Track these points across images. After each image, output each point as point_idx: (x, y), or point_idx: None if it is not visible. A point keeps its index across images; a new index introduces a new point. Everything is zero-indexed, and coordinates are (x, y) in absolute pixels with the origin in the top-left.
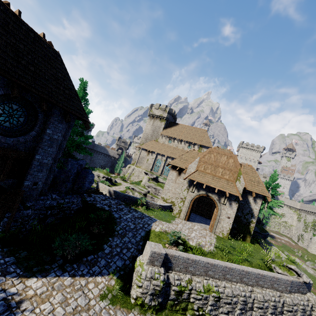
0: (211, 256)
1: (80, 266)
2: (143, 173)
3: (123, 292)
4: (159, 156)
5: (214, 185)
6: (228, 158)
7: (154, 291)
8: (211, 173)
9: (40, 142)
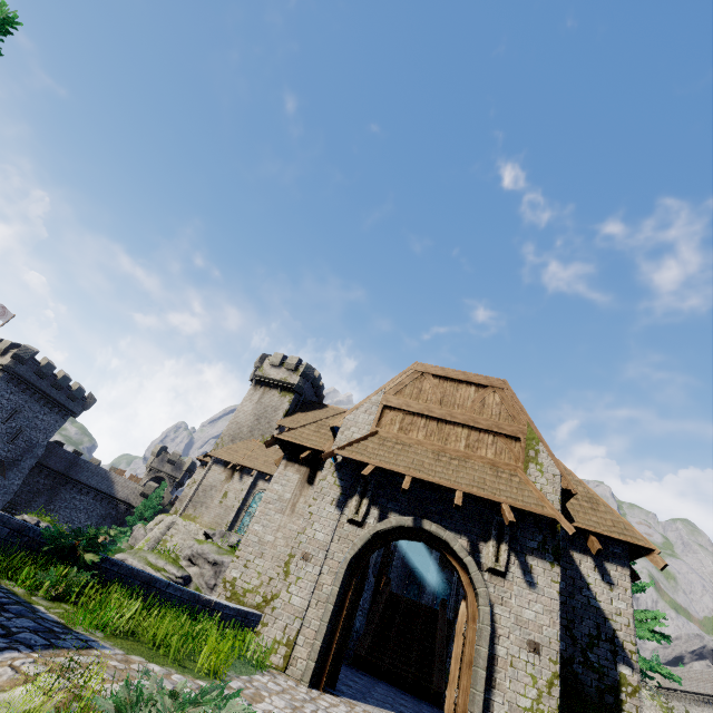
0: None
1: None
2: (202, 537)
3: None
4: (264, 482)
5: (445, 479)
6: (482, 390)
7: None
8: (427, 441)
9: None
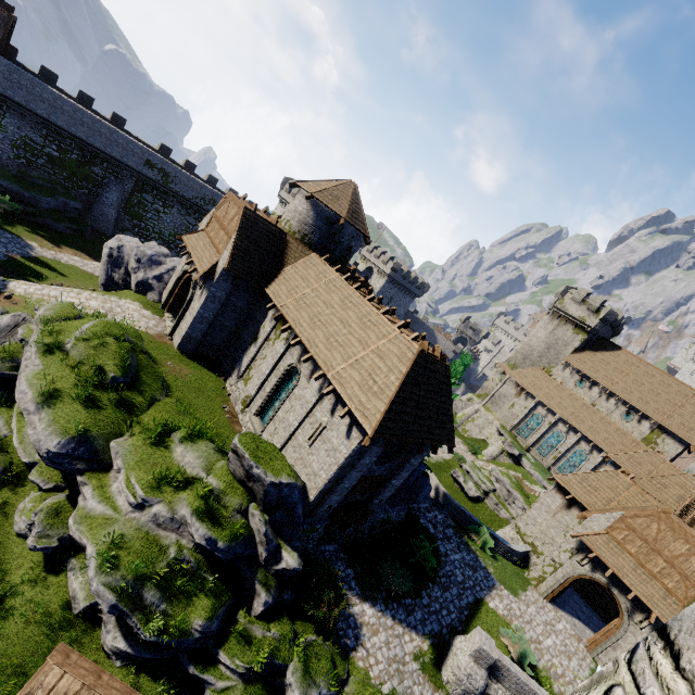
0: None
1: (399, 608)
2: (495, 427)
3: (434, 665)
4: (542, 409)
5: (630, 582)
6: (692, 552)
7: (468, 689)
8: (635, 554)
9: (400, 468)
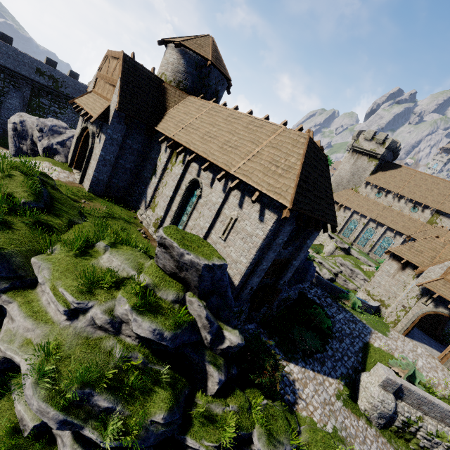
0: (447, 401)
1: (314, 362)
2: (326, 234)
3: (351, 399)
4: (356, 215)
5: None
6: None
7: (383, 412)
8: None
9: (299, 250)
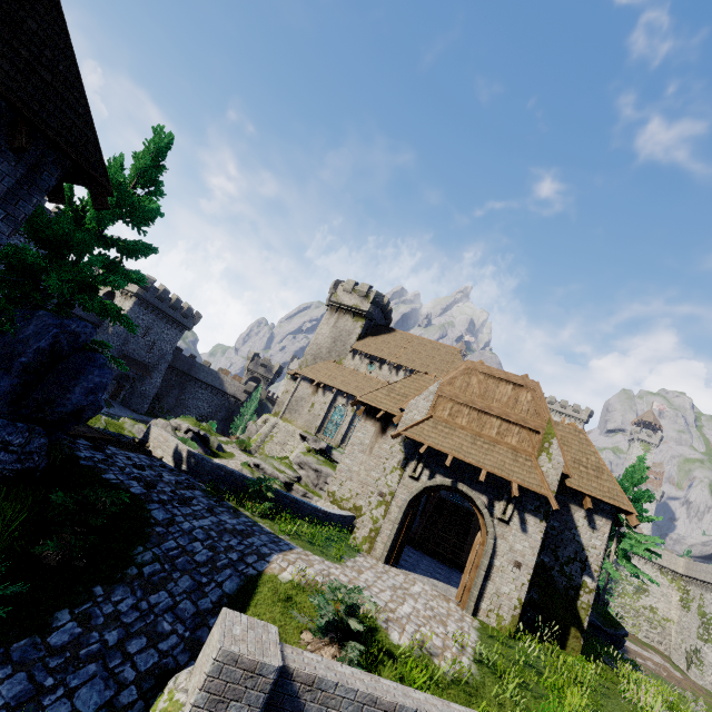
0: (462, 698)
1: None
2: (298, 436)
3: None
4: (342, 398)
5: (476, 460)
6: (518, 389)
7: None
8: (468, 426)
9: None
